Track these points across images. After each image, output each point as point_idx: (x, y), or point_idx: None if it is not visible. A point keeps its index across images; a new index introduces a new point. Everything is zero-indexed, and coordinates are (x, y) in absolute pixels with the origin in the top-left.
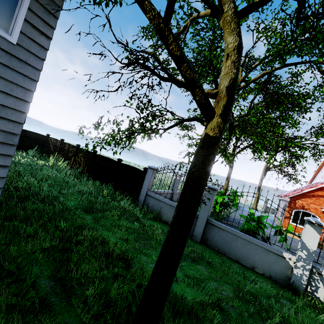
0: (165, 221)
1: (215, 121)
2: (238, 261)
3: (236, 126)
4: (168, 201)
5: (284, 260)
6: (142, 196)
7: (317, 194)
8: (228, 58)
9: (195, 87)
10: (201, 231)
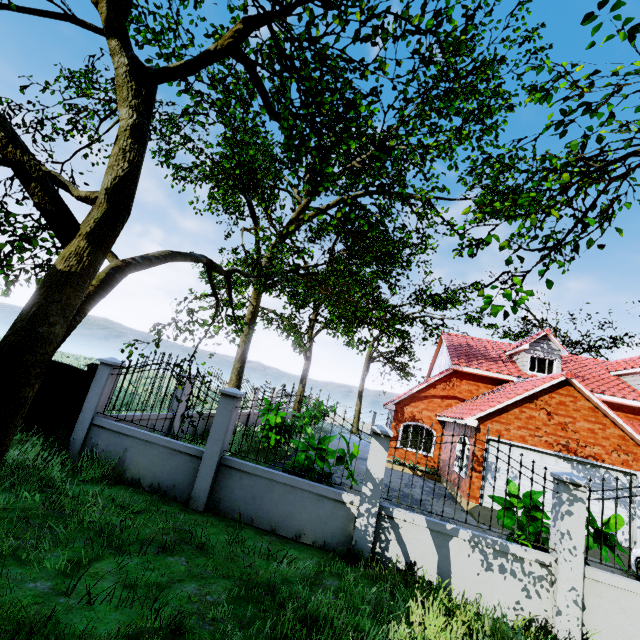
0: (132, 480)
1: (75, 245)
2: (274, 530)
3: (229, 273)
4: (142, 432)
5: (345, 508)
6: (80, 430)
7: (430, 394)
8: (116, 143)
9: (28, 179)
10: (208, 485)
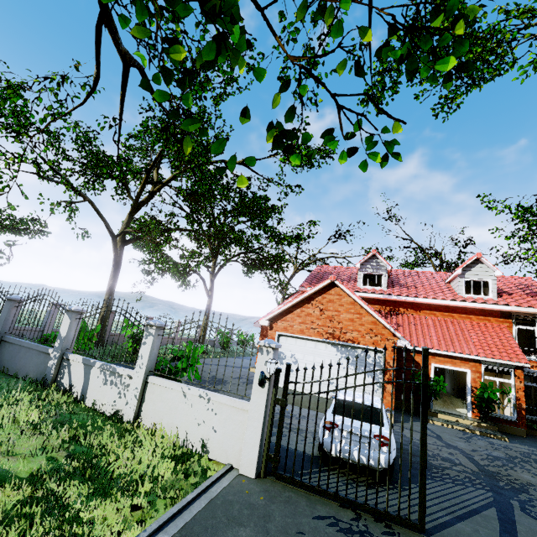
0: None
1: None
2: (17, 374)
3: None
4: None
5: (49, 357)
6: None
7: None
8: None
9: None
10: None
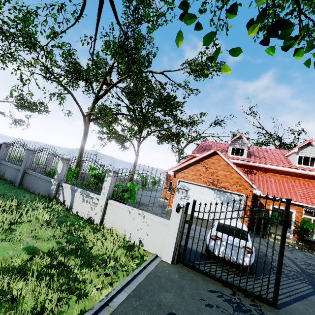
0: (5, 178)
1: None
2: (34, 192)
3: None
4: (9, 164)
5: (51, 184)
6: None
7: None
8: None
9: None
10: (20, 178)
